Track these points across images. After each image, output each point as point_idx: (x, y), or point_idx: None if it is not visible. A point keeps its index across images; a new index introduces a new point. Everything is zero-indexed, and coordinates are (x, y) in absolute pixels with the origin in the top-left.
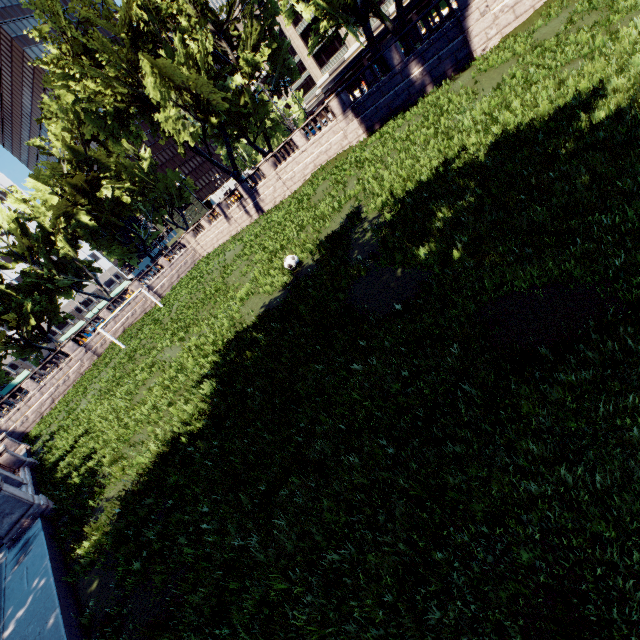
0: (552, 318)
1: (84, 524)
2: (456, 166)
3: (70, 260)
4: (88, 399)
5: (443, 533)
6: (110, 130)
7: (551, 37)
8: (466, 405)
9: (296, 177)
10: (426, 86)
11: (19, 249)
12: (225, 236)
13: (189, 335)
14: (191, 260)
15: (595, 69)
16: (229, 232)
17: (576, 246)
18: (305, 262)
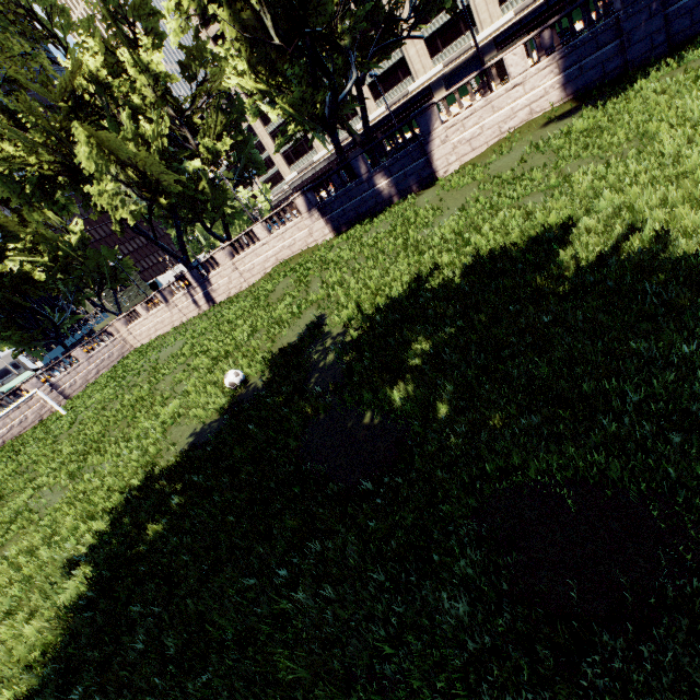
0: (593, 546)
1: None
2: (430, 285)
3: None
4: None
5: None
6: (27, 197)
7: (506, 170)
8: None
9: (255, 269)
10: (393, 196)
11: None
12: (166, 326)
13: (85, 467)
14: (118, 352)
15: (560, 206)
16: (171, 322)
17: (599, 425)
18: (252, 379)
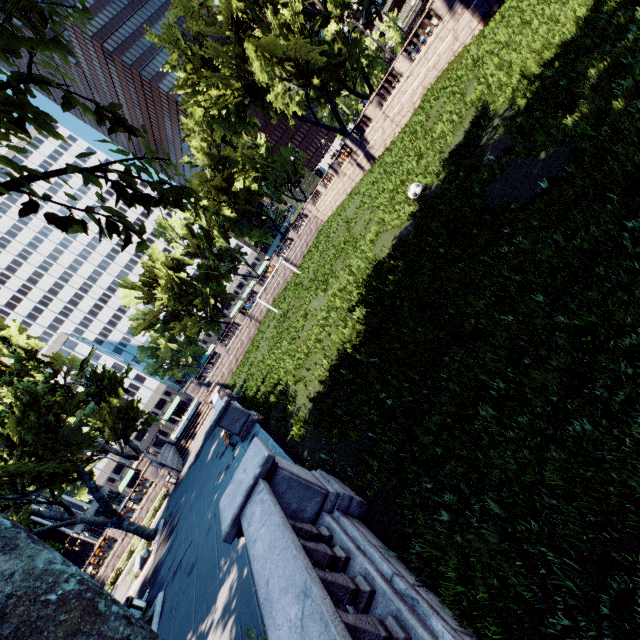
0: None
1: (287, 422)
2: (613, 3)
3: (225, 250)
4: (261, 353)
5: (609, 346)
6: (233, 127)
7: None
8: (634, 246)
9: (404, 109)
10: None
11: (192, 249)
12: (341, 196)
13: (329, 286)
14: (315, 228)
15: None
16: (344, 191)
17: None
18: (430, 187)
